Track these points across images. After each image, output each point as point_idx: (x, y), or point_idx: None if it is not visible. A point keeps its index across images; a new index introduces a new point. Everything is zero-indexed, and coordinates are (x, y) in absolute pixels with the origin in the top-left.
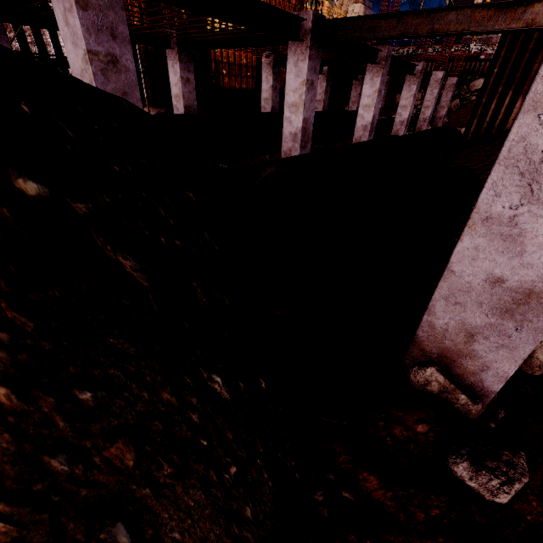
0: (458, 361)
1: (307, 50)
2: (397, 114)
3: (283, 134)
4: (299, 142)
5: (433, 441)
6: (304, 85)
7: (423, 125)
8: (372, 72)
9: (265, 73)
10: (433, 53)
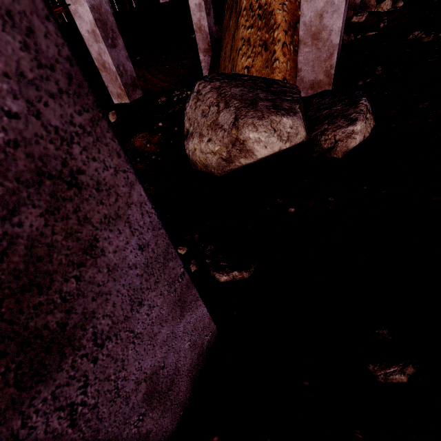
0: (349, 0)
1: None
2: None
3: None
4: None
5: (347, 22)
6: None
7: None
8: None
9: None
10: None
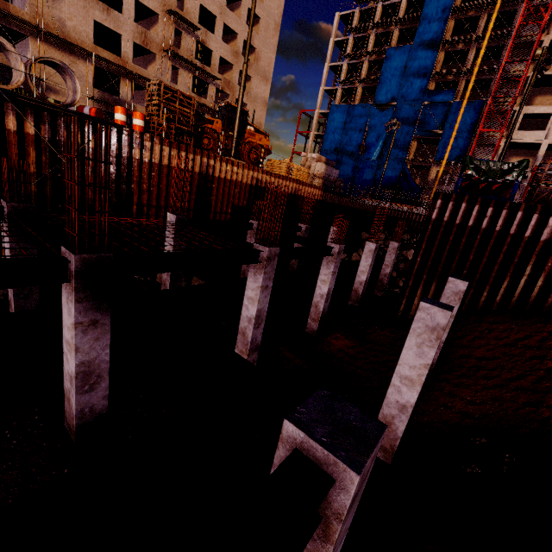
0: None
1: (73, 293)
2: (317, 286)
3: (64, 368)
4: (75, 388)
5: None
6: (73, 328)
7: (360, 288)
8: (255, 267)
9: (169, 232)
10: (390, 207)
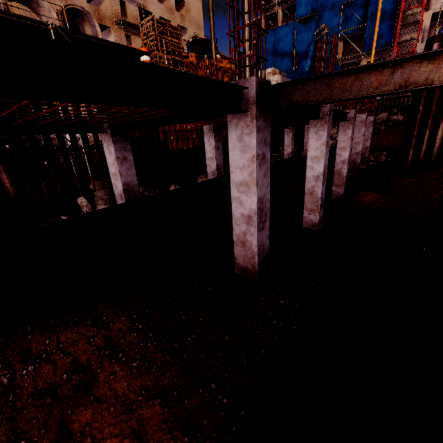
0: None
1: (253, 122)
2: (337, 155)
3: (233, 215)
4: (256, 225)
5: None
6: (253, 161)
7: (357, 158)
8: (315, 126)
9: (207, 137)
10: None
